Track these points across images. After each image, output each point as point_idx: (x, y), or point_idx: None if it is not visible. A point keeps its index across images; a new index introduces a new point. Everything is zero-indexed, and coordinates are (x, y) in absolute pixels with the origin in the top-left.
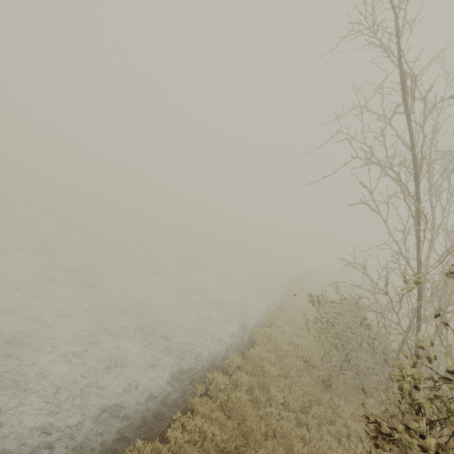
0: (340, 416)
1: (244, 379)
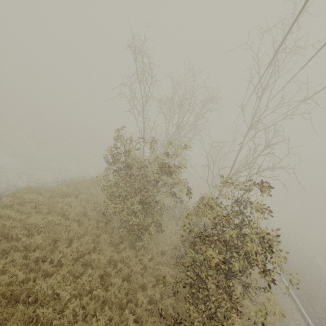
0: None
1: (86, 184)
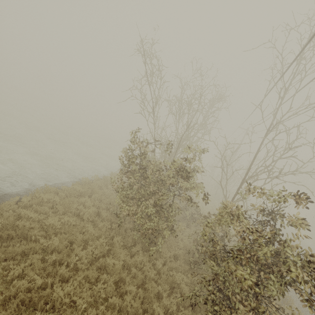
0: None
1: (98, 183)
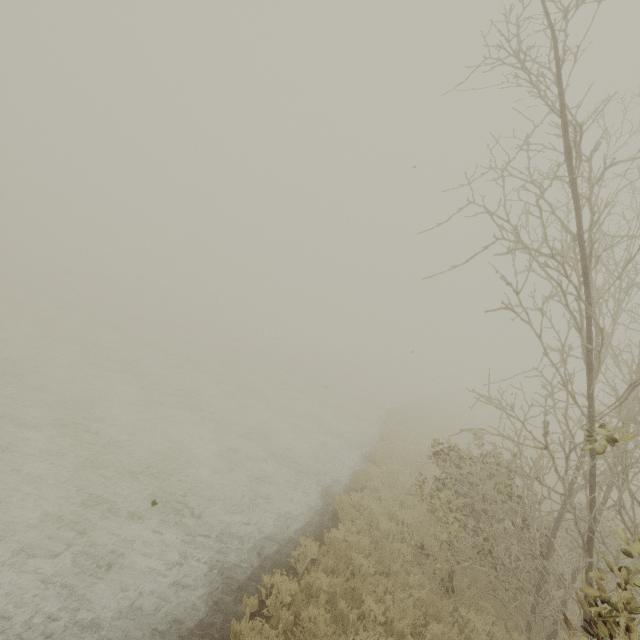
0: (470, 638)
1: (322, 583)
